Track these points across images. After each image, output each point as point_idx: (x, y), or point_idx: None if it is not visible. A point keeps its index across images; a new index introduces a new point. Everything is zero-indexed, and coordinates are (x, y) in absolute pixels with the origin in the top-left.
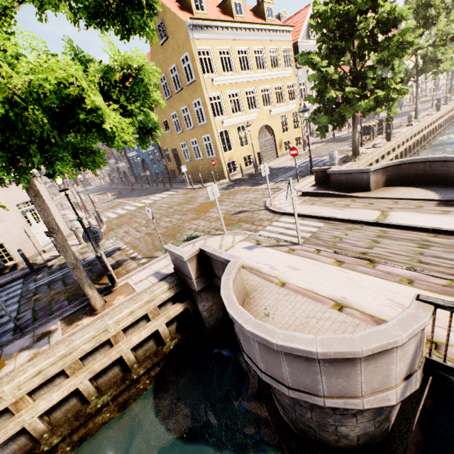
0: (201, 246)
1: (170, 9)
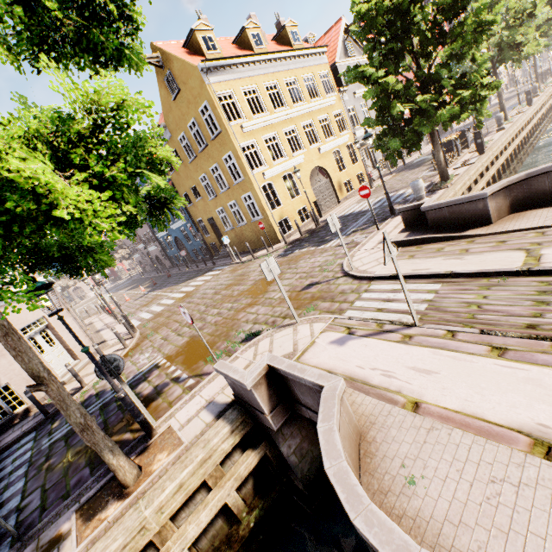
0: (268, 360)
1: (177, 56)
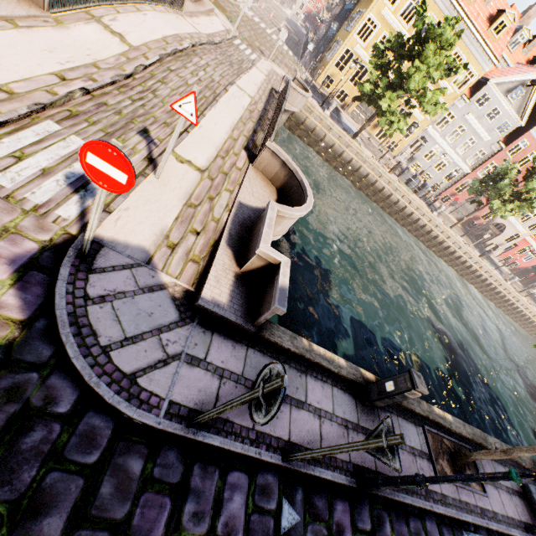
0: None
1: None
